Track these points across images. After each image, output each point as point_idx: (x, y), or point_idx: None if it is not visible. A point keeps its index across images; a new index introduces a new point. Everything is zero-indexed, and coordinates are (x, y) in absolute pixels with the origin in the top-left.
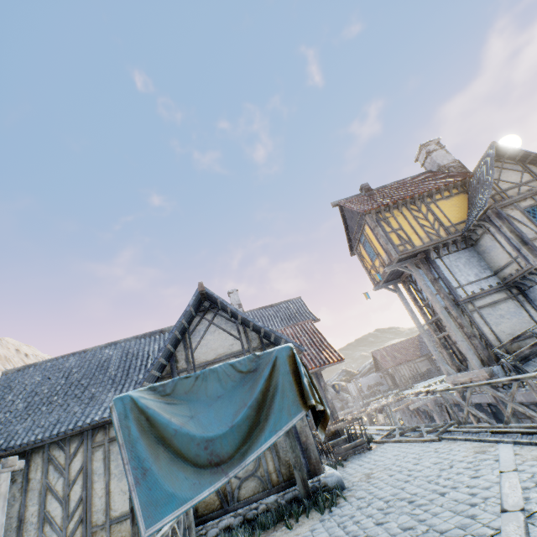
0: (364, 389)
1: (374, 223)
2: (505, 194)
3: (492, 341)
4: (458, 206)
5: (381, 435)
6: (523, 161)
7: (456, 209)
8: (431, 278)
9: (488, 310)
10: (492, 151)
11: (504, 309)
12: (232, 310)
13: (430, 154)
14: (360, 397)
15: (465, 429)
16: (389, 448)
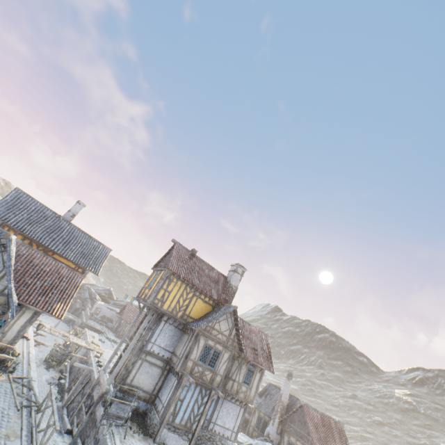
0: (100, 314)
1: (165, 277)
2: (212, 330)
3: (128, 379)
4: (202, 310)
5: (23, 372)
6: (235, 325)
7: (200, 310)
8: (151, 326)
9: (147, 365)
10: (231, 310)
11: (153, 370)
12: (7, 264)
13: (235, 272)
14: (88, 318)
15: (34, 415)
16: (2, 389)
